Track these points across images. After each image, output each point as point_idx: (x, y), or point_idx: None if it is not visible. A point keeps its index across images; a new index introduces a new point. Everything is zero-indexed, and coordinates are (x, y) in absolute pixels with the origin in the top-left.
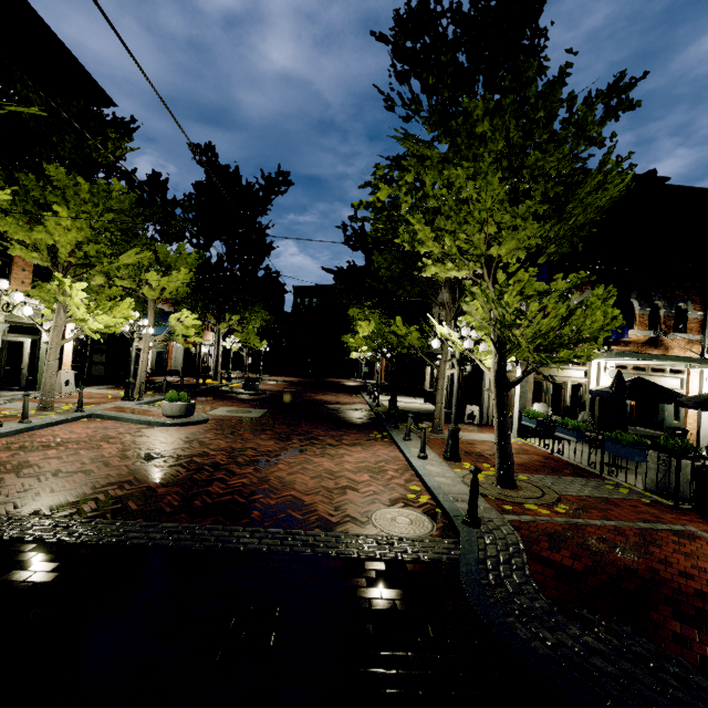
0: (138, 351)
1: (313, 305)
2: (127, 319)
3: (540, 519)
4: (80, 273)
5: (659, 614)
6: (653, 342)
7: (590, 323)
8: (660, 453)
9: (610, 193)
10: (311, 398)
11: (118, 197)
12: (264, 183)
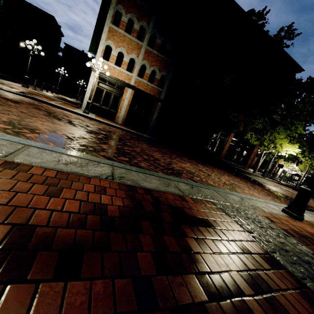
0: None
1: None
2: None
3: None
4: None
5: None
6: None
7: None
8: None
9: None
10: None
11: None
12: None
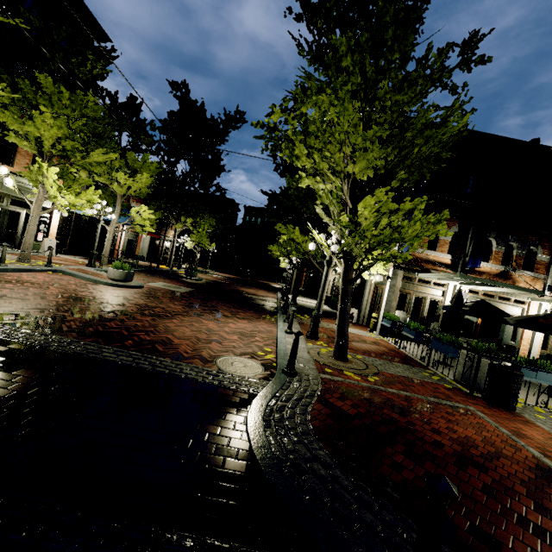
0: (113, 236)
1: (258, 223)
2: (90, 201)
3: (348, 381)
4: (60, 163)
5: (395, 450)
6: (503, 275)
7: (411, 232)
8: (468, 351)
9: (450, 130)
10: (235, 288)
11: (93, 107)
12: (225, 118)
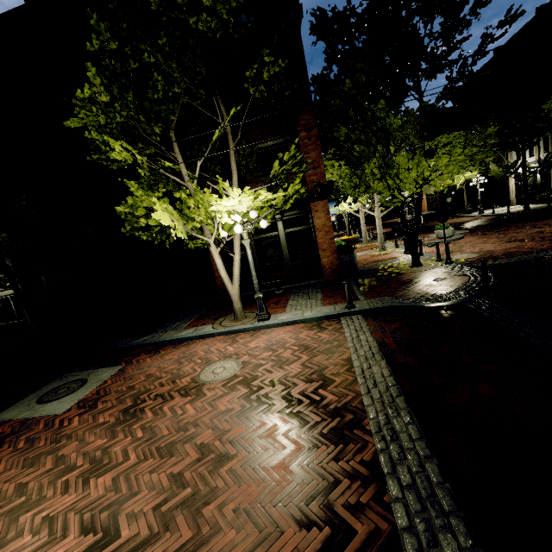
0: None
1: None
2: None
3: None
4: None
5: None
6: None
7: None
8: None
9: None
10: None
11: None
12: None
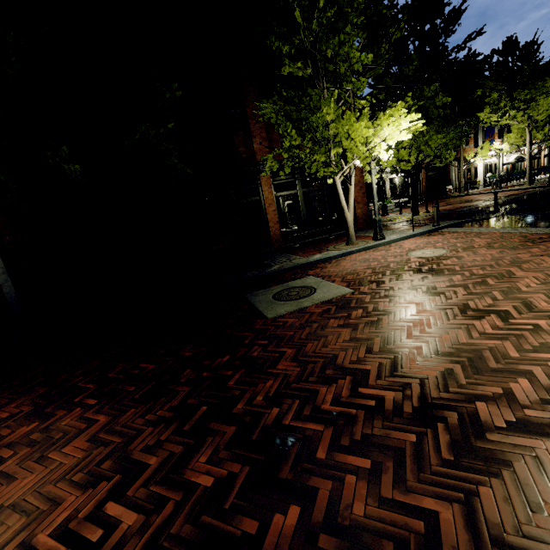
0: None
1: None
2: None
3: None
4: None
5: None
6: None
7: None
8: None
9: None
10: None
11: None
12: None
